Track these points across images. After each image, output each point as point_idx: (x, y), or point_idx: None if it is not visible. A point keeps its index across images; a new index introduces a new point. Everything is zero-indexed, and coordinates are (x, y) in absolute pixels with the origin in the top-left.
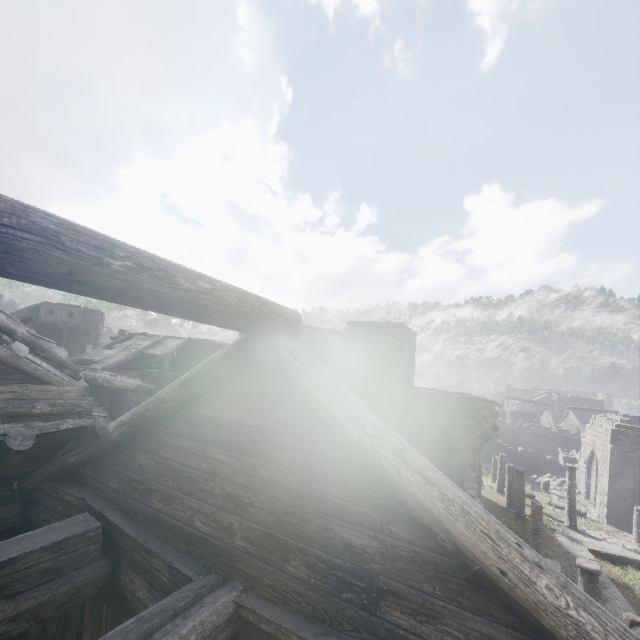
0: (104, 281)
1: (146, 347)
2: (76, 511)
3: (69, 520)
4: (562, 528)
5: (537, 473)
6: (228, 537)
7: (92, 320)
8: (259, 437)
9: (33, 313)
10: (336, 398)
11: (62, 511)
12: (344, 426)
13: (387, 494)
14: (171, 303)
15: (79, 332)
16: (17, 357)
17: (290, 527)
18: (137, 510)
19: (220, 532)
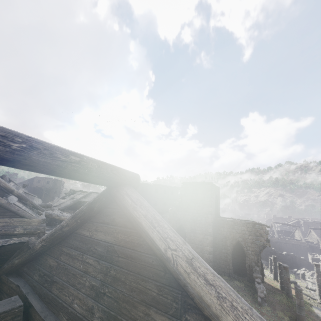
0: (6, 155)
1: (81, 198)
2: (15, 293)
3: (5, 300)
4: (316, 304)
5: (296, 267)
6: (90, 316)
7: (58, 185)
8: (111, 249)
9: (31, 182)
10: (153, 224)
11: (9, 293)
12: (156, 242)
13: (183, 290)
14: (53, 168)
15: (51, 191)
16: (9, 203)
17: (125, 311)
18: (45, 294)
19: (86, 312)
